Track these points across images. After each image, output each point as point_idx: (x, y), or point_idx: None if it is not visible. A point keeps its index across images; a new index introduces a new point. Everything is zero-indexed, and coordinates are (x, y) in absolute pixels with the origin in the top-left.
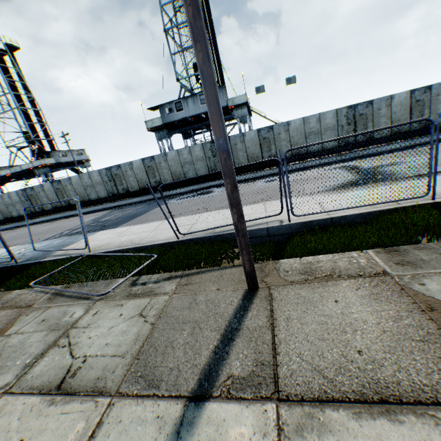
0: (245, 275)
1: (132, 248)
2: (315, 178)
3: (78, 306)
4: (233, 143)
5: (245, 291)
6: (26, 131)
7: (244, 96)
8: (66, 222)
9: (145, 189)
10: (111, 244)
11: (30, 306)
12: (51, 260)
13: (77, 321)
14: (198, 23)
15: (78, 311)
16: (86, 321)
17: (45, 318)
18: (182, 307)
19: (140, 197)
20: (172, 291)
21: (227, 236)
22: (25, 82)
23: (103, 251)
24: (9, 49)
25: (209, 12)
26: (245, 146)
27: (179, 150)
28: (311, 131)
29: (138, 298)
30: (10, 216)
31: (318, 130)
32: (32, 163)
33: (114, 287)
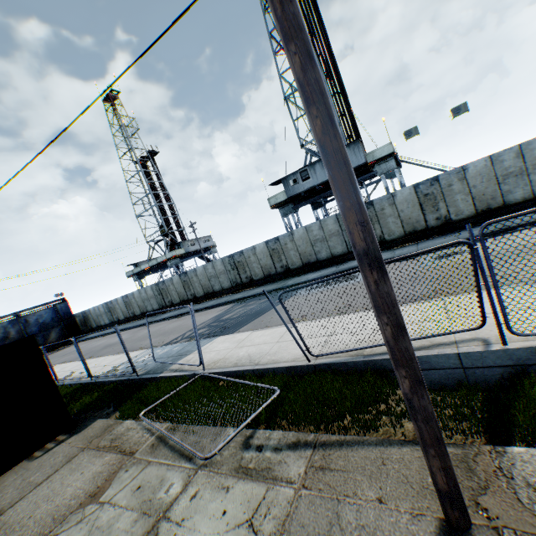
0: (436, 492)
1: (250, 370)
2: (533, 248)
3: (178, 471)
4: (379, 208)
5: (439, 523)
6: (161, 225)
7: (388, 145)
8: (190, 320)
9: (270, 276)
10: (228, 359)
11: (132, 453)
12: (166, 376)
13: (171, 504)
14: (311, 75)
15: (176, 481)
16: (181, 508)
17: (141, 482)
18: (316, 529)
19: (264, 286)
20: (300, 477)
21: (384, 363)
22: (161, 180)
23: (217, 370)
24: (150, 155)
25: (334, 62)
26: (397, 209)
27: (307, 226)
28: (506, 172)
29: (250, 480)
30: (145, 310)
31: (520, 169)
32: (164, 256)
33: (221, 446)
